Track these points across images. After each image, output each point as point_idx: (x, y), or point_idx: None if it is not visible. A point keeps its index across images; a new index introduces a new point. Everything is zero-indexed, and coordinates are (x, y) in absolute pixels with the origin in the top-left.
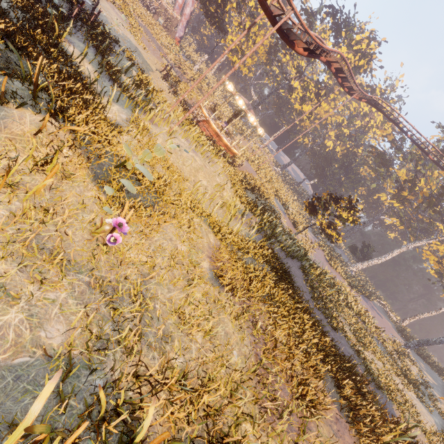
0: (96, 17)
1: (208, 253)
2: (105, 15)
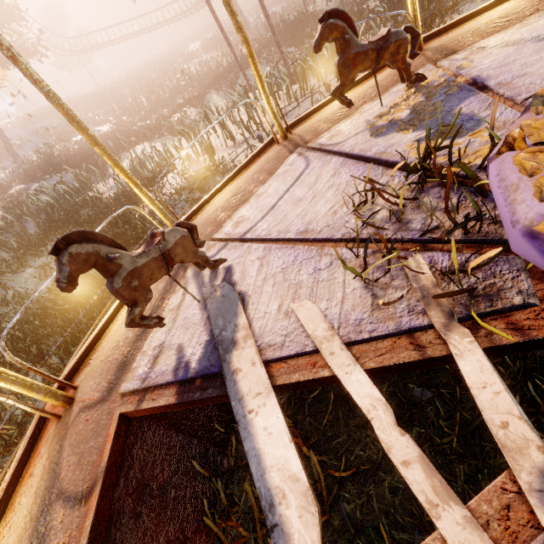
0: None
1: None
2: None
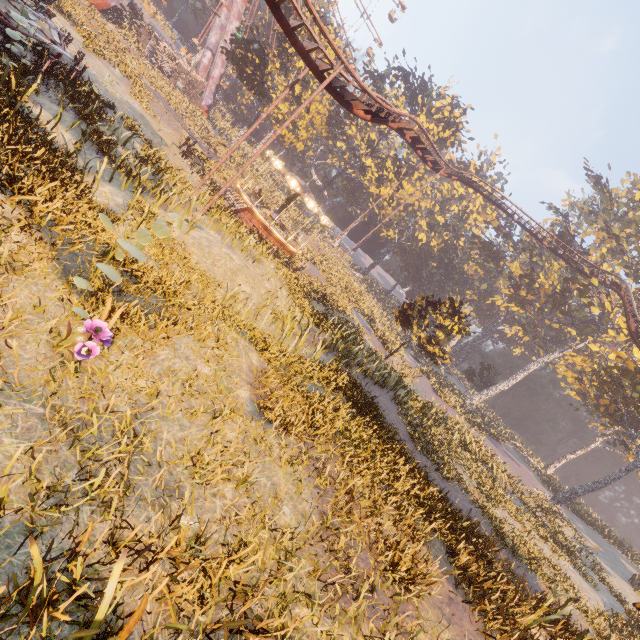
0: (80, 75)
1: (248, 378)
2: (94, 74)
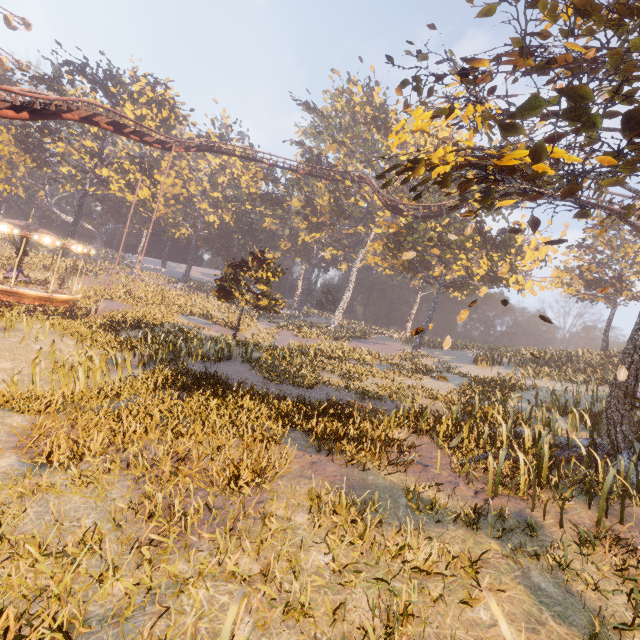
0: None
1: (10, 444)
2: None
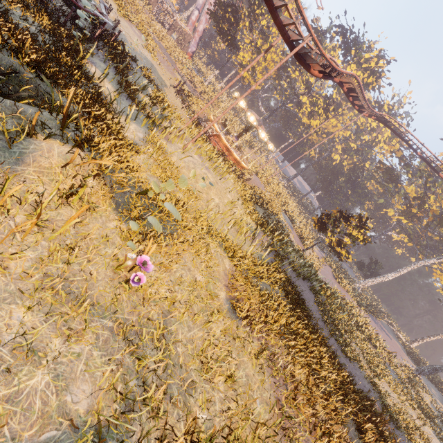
0: (116, 37)
1: (224, 281)
2: (123, 34)
